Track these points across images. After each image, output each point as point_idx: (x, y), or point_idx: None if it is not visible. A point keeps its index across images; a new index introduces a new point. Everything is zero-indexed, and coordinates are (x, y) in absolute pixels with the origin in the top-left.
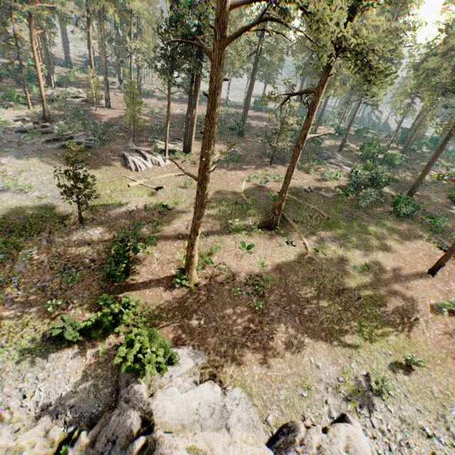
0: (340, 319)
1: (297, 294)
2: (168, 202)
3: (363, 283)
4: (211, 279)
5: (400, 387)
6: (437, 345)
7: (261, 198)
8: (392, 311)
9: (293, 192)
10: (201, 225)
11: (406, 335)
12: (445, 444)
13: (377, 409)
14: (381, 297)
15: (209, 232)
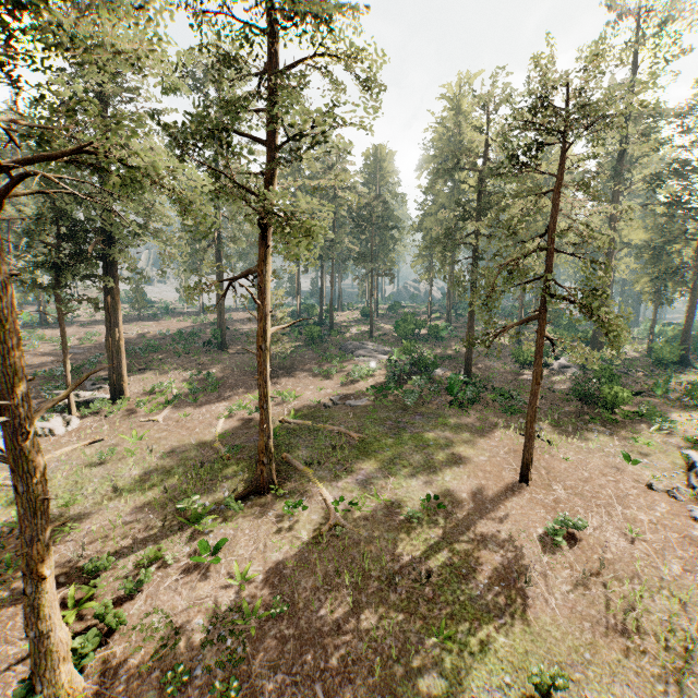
0: (406, 642)
1: (317, 619)
2: (52, 505)
3: (432, 540)
4: (119, 666)
5: None
6: (574, 616)
7: (250, 440)
8: (488, 577)
9: (305, 413)
10: (50, 553)
11: (522, 622)
12: None
13: None
14: (465, 556)
15: (134, 544)
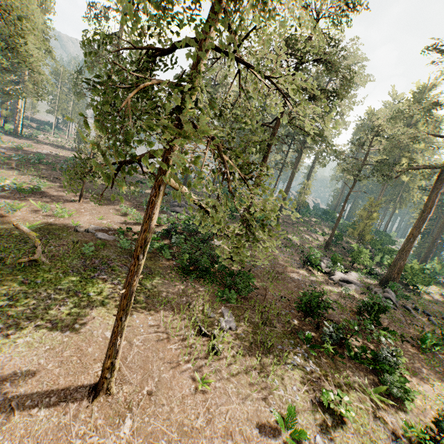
0: None
1: None
2: None
3: None
4: None
5: None
6: None
7: None
8: None
9: (50, 228)
10: None
11: None
12: None
13: None
14: None
15: None
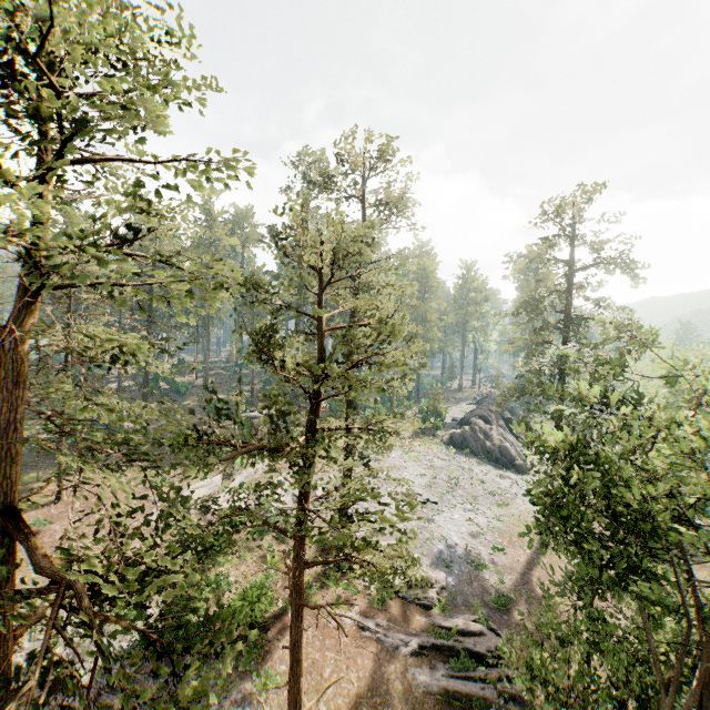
0: None
1: None
2: None
3: None
4: None
5: None
6: None
7: None
8: None
9: None
10: None
11: None
12: None
13: None
14: None
15: None
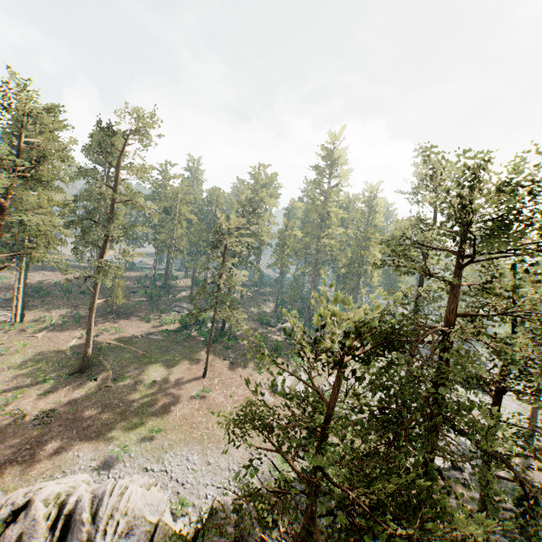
0: (114, 421)
1: (84, 414)
2: None
3: (147, 394)
4: None
5: (141, 450)
6: (182, 418)
7: None
8: (160, 406)
9: (123, 340)
10: None
11: (162, 418)
12: (157, 471)
13: (117, 468)
14: (156, 399)
15: (13, 388)
